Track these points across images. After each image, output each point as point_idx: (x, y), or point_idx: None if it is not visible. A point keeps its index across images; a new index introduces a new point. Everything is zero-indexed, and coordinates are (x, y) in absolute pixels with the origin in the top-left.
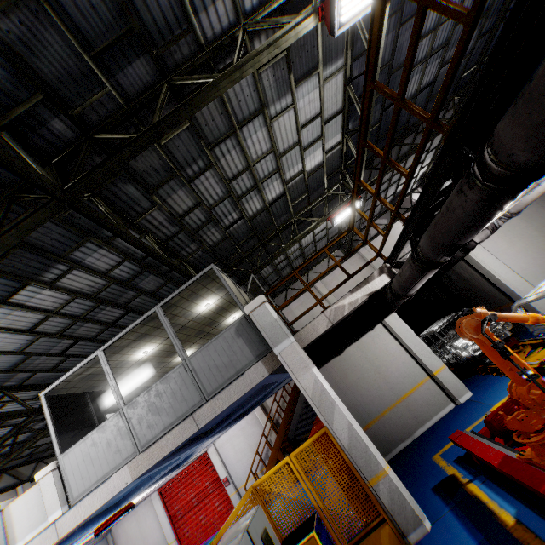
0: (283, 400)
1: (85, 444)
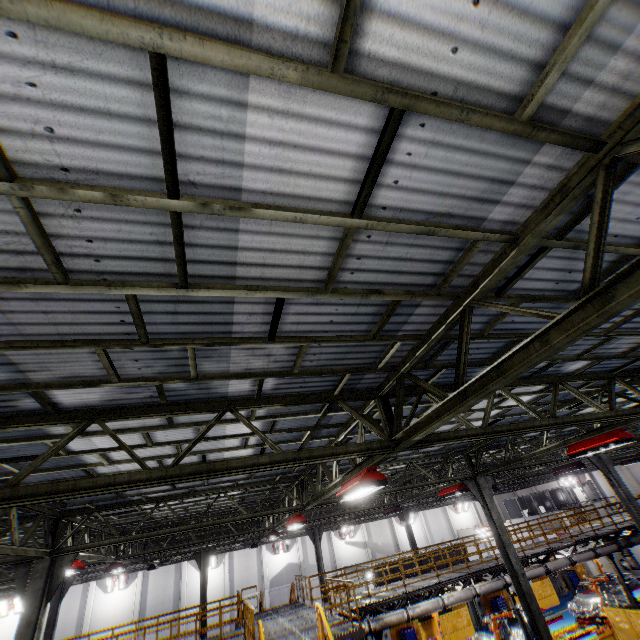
0: None
1: (516, 520)
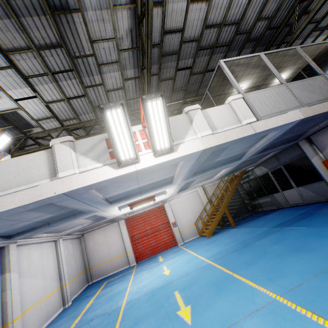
0: (216, 190)
1: (262, 93)
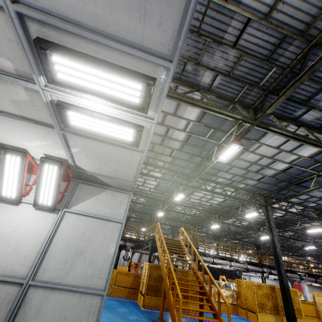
0: None
1: None
